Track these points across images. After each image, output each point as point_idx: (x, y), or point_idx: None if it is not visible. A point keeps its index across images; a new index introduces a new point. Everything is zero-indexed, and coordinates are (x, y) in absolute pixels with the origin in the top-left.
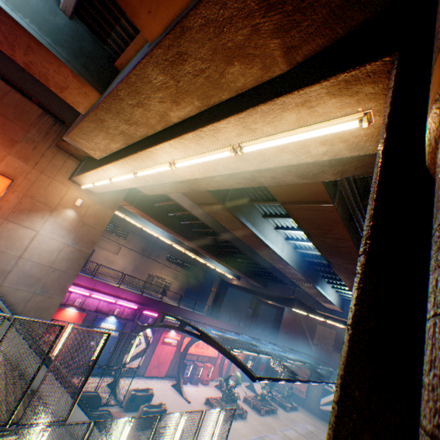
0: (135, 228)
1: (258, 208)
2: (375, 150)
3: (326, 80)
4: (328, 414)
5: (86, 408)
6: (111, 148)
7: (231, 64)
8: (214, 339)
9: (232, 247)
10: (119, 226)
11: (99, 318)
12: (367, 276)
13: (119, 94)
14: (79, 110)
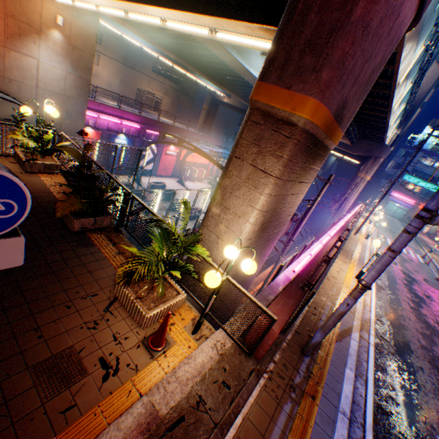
0: (108, 28)
1: None
2: None
3: (256, 25)
4: None
5: None
6: None
7: None
8: (204, 153)
9: (223, 65)
10: None
11: (112, 136)
12: None
13: None
14: None
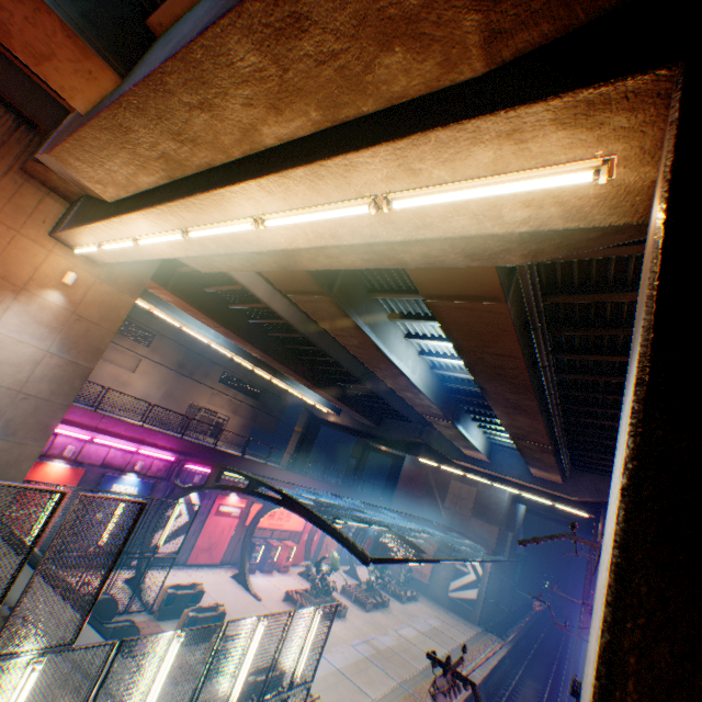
0: (167, 328)
1: (383, 304)
2: (603, 222)
3: (558, 98)
4: (460, 602)
5: (93, 619)
6: (137, 184)
7: (388, 50)
8: (305, 506)
9: (332, 365)
10: (137, 324)
11: (108, 477)
12: (650, 417)
13: (167, 81)
14: (74, 104)
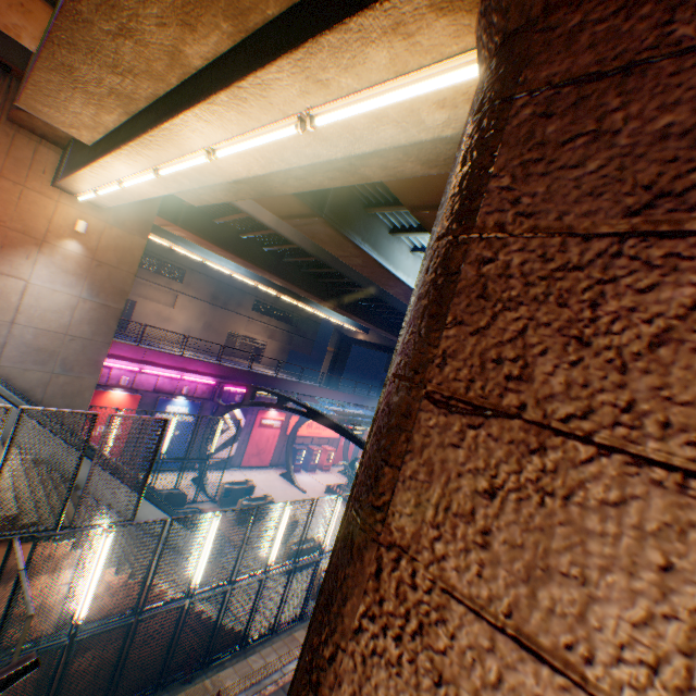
0: (195, 263)
1: (383, 219)
2: None
3: None
4: None
5: (166, 507)
6: (104, 124)
7: None
8: (326, 417)
9: (351, 285)
10: (167, 261)
11: (162, 401)
12: None
13: (80, 10)
14: (23, 43)
